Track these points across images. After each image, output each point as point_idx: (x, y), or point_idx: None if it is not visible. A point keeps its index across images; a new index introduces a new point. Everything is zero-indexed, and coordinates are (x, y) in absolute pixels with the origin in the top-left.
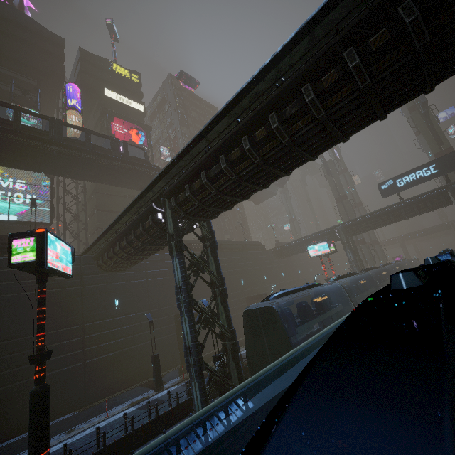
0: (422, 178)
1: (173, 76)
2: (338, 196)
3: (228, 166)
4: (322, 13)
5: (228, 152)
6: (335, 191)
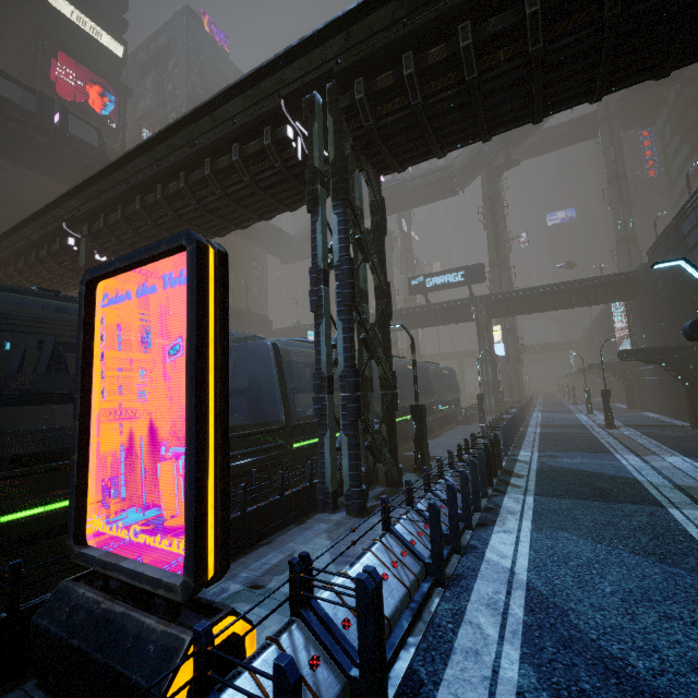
0: (449, 284)
1: (192, 12)
2: None
3: (143, 209)
4: (215, 104)
5: (148, 194)
6: None
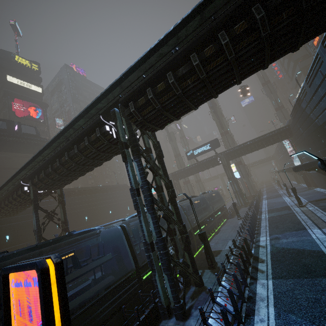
0: (204, 151)
1: (68, 66)
2: (175, 154)
3: (53, 171)
4: (72, 124)
5: (54, 163)
6: (174, 151)
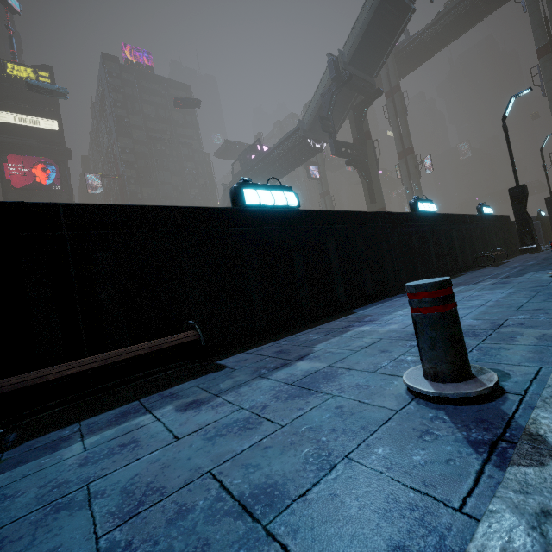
0: None
1: (107, 56)
2: None
3: None
4: None
5: None
6: None
